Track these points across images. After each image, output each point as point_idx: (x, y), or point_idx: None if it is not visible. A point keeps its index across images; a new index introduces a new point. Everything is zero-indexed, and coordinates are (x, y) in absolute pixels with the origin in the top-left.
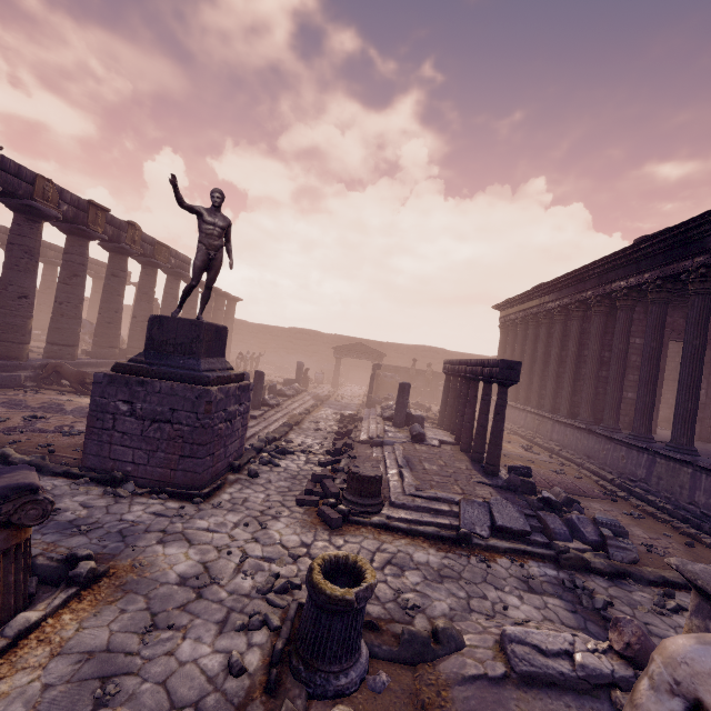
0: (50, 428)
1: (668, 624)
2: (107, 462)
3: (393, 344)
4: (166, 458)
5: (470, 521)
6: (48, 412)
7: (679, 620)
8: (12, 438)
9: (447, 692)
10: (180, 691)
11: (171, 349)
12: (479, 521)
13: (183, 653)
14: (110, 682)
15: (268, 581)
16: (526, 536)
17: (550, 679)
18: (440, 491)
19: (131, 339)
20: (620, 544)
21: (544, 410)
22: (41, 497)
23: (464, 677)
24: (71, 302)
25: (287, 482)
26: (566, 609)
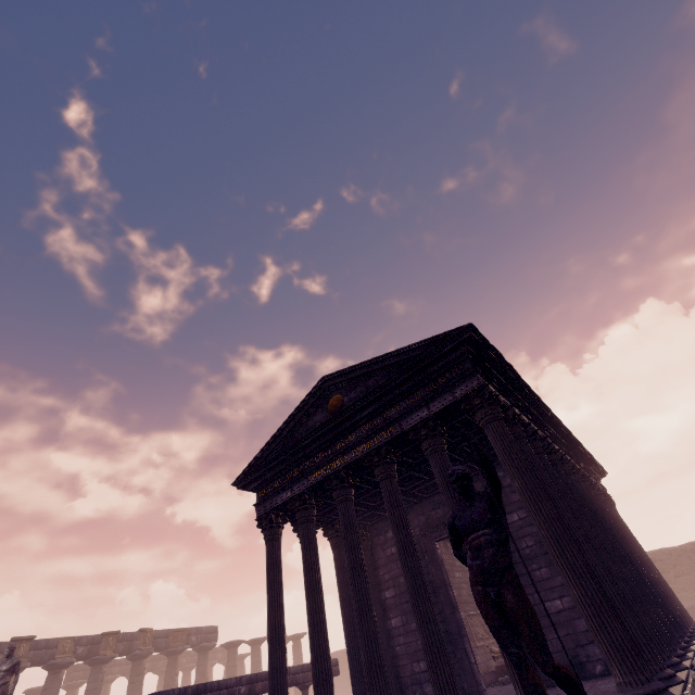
0: None
1: None
2: None
3: None
4: None
5: None
6: None
7: None
8: None
9: None
10: None
11: None
12: None
13: None
14: None
15: None
16: None
17: None
18: None
19: None
20: None
21: None
22: None
23: None
24: None
25: None
26: None
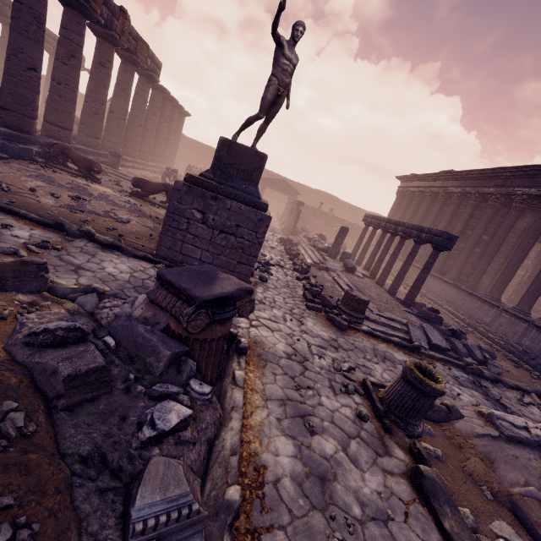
0: (100, 212)
1: (528, 411)
2: (177, 255)
3: (302, 185)
4: (226, 261)
5: (417, 338)
6: (83, 195)
7: (531, 409)
8: (79, 216)
9: (470, 440)
10: (345, 428)
11: (235, 173)
12: (422, 339)
13: (327, 405)
14: (306, 419)
15: (337, 363)
16: (446, 351)
17: (520, 440)
18: (392, 314)
19: (108, 133)
20: (495, 364)
21: (420, 264)
22: (252, 298)
23: (478, 434)
24: (69, 85)
25: (287, 290)
26: (483, 398)
